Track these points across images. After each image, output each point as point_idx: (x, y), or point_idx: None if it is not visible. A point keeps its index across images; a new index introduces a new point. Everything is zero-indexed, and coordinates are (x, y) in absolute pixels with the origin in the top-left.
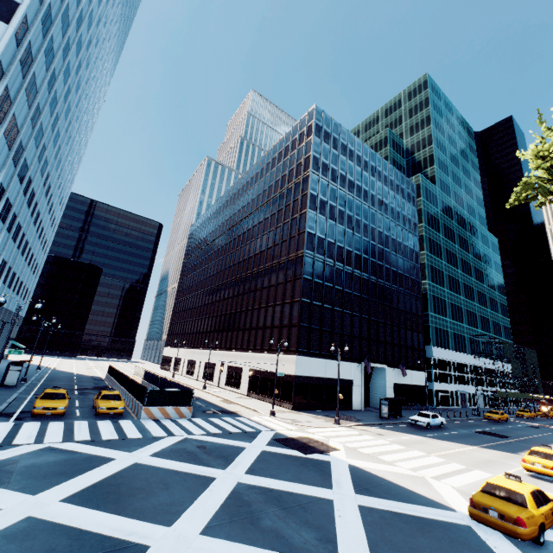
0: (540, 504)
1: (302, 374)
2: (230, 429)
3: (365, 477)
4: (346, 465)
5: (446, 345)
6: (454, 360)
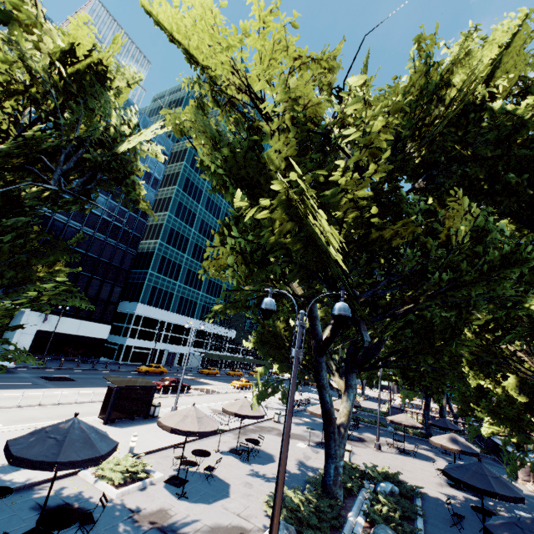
0: None
1: None
2: None
3: None
4: None
5: (164, 305)
6: (171, 321)
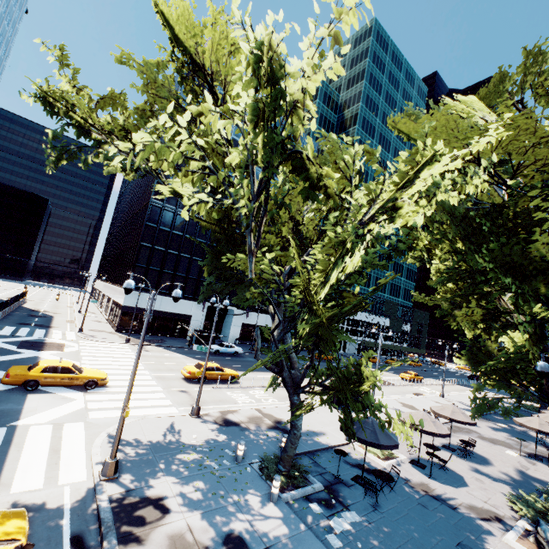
0: (52, 372)
1: (132, 305)
2: (1, 333)
3: (23, 361)
4: (31, 356)
5: None
6: None
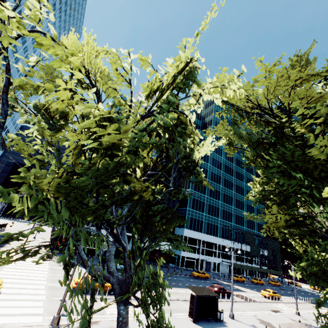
0: None
1: None
2: None
3: None
4: None
5: (199, 229)
6: (204, 239)
